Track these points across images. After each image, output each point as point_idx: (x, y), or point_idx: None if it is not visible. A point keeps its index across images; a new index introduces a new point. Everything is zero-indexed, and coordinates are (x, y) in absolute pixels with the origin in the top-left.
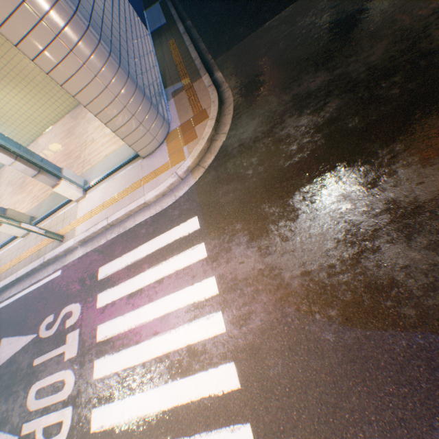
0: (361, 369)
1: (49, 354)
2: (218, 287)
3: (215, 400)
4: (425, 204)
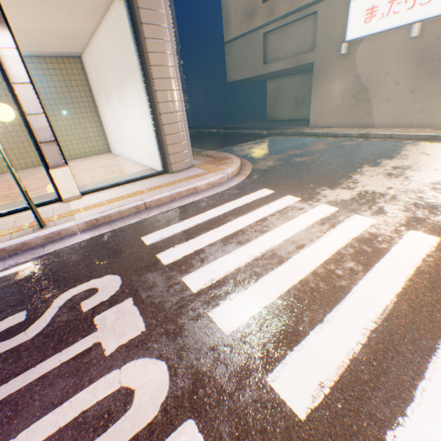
0: None
1: (27, 376)
2: (334, 206)
3: (436, 254)
4: (408, 165)
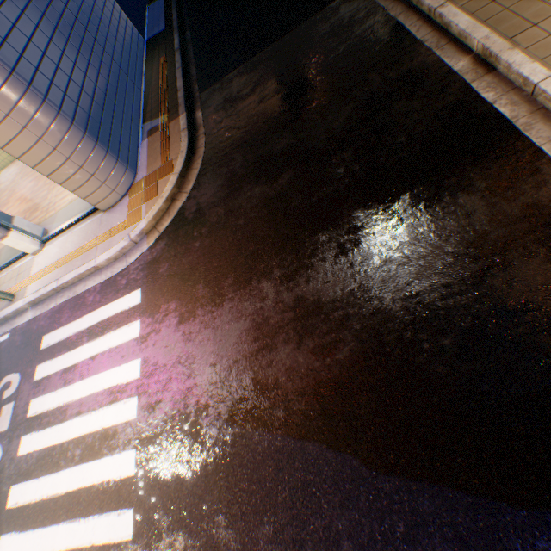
0: (229, 465)
1: None
2: (141, 371)
3: (113, 484)
4: (325, 305)
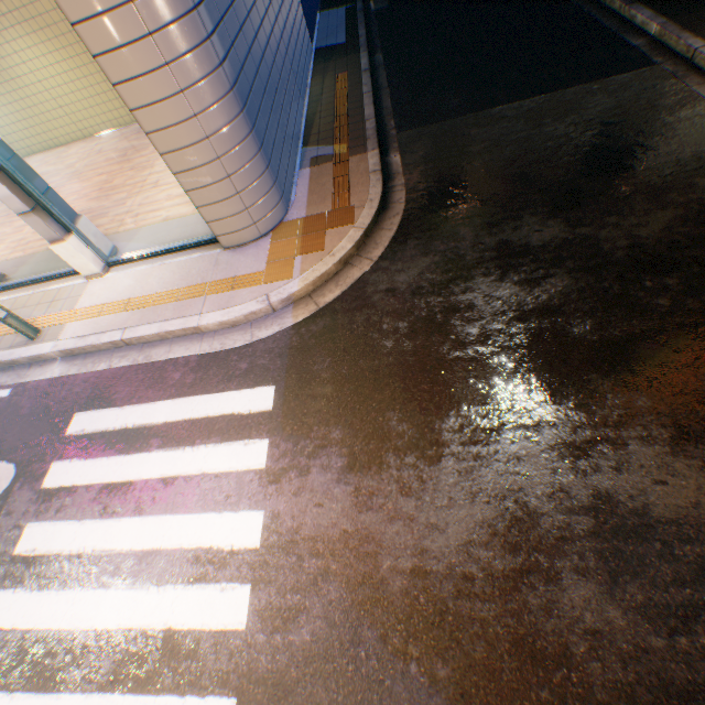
0: None
1: None
2: (262, 536)
3: None
4: (659, 524)
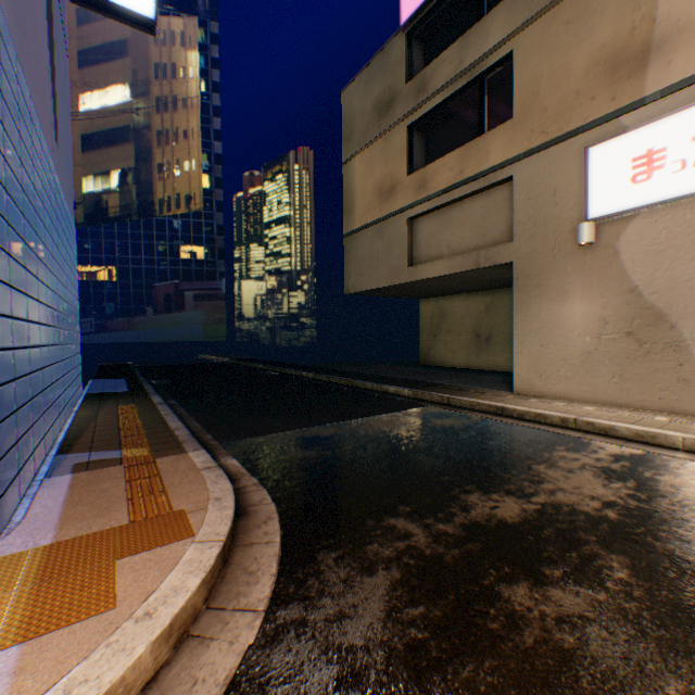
0: None
1: None
2: None
3: None
4: None
